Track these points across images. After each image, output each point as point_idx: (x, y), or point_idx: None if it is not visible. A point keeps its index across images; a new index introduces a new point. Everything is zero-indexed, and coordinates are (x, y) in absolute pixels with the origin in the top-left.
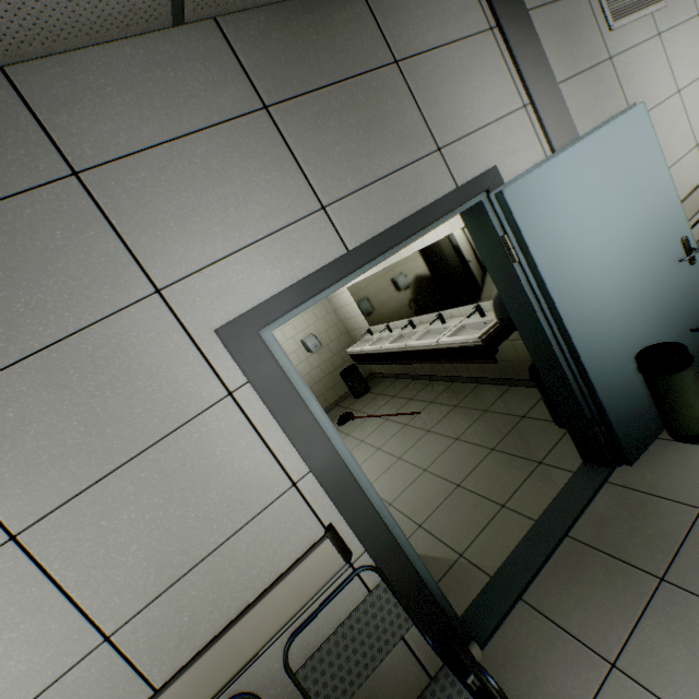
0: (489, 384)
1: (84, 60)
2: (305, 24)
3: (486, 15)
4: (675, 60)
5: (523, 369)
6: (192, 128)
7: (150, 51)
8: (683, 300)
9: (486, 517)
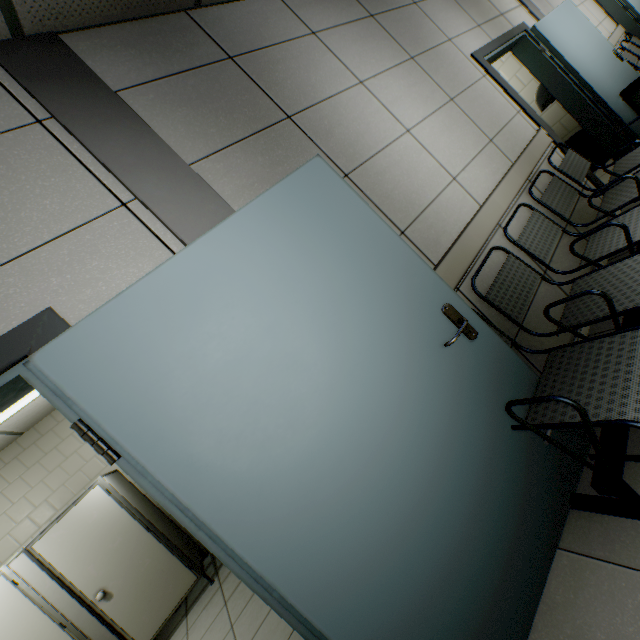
0: None
1: None
2: None
3: None
4: None
5: None
6: None
7: None
8: (626, 76)
9: None
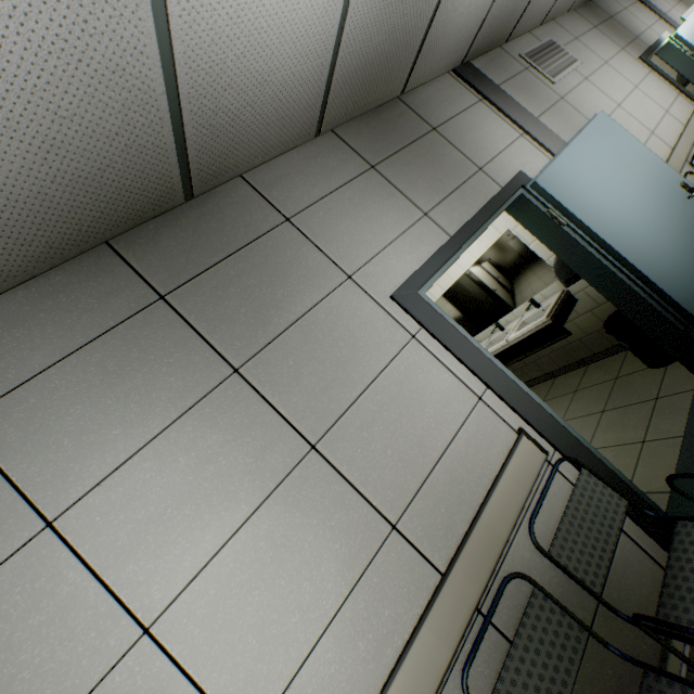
0: (566, 373)
1: (276, 164)
2: (377, 122)
3: (474, 95)
4: (605, 89)
5: (594, 343)
6: (338, 185)
7: (305, 153)
8: None
9: (632, 456)
